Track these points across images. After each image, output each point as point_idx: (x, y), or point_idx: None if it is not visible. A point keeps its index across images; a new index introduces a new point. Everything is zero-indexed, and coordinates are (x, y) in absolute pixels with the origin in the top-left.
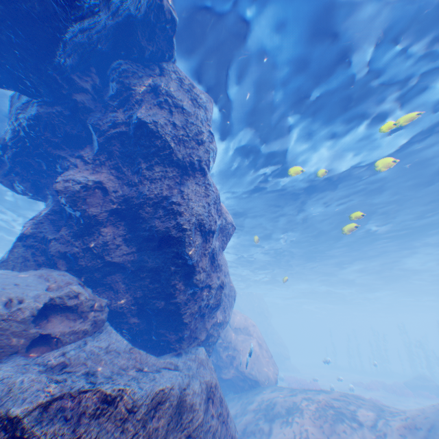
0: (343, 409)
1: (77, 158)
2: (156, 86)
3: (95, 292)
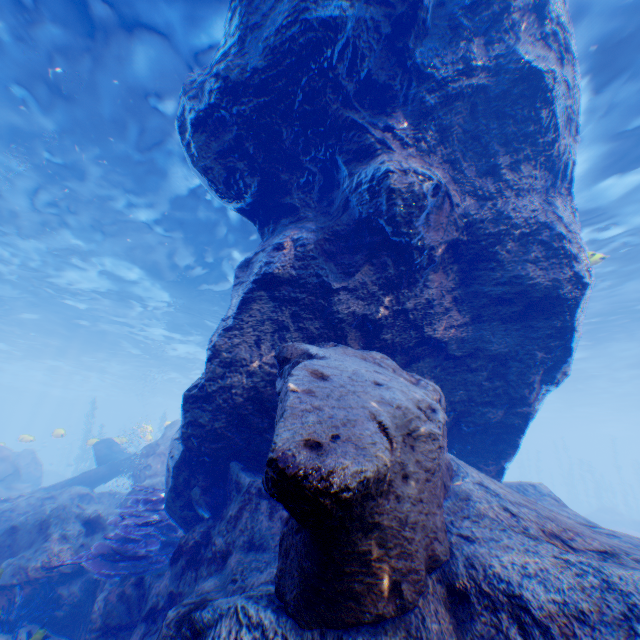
0: None
1: (382, 130)
2: (539, 1)
3: None
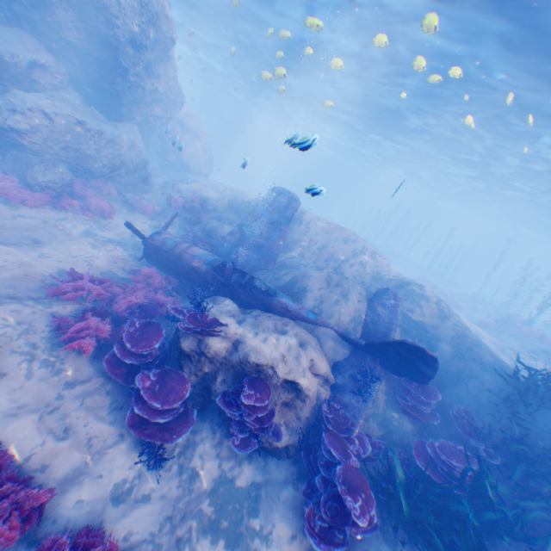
0: (221, 190)
1: None
2: None
3: (58, 62)
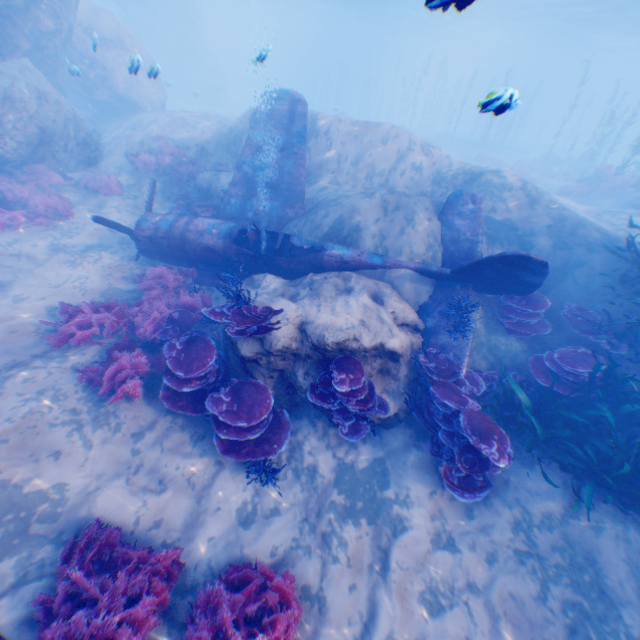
0: (192, 123)
1: None
2: None
3: None
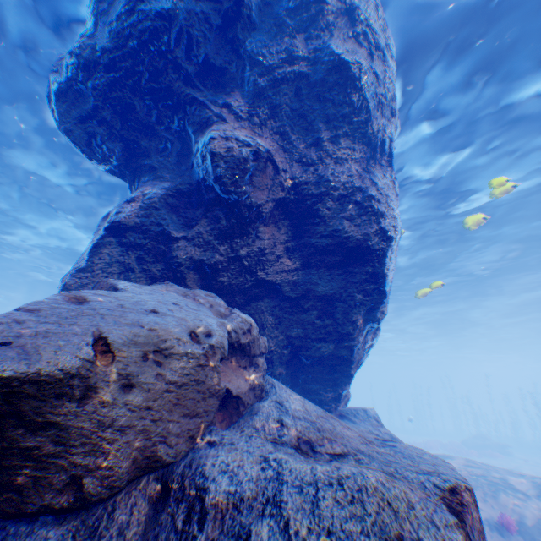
0: (491, 477)
1: (220, 105)
2: (352, 8)
3: None
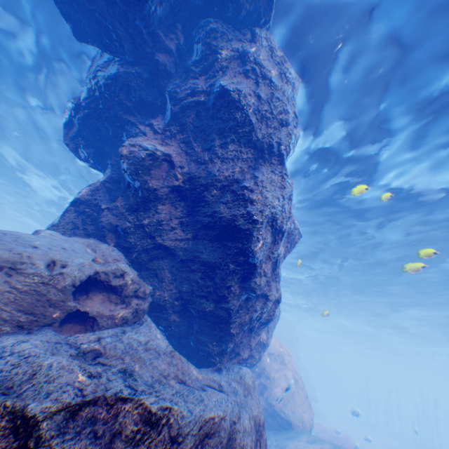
0: None
1: (146, 125)
2: (244, 53)
3: (139, 276)
